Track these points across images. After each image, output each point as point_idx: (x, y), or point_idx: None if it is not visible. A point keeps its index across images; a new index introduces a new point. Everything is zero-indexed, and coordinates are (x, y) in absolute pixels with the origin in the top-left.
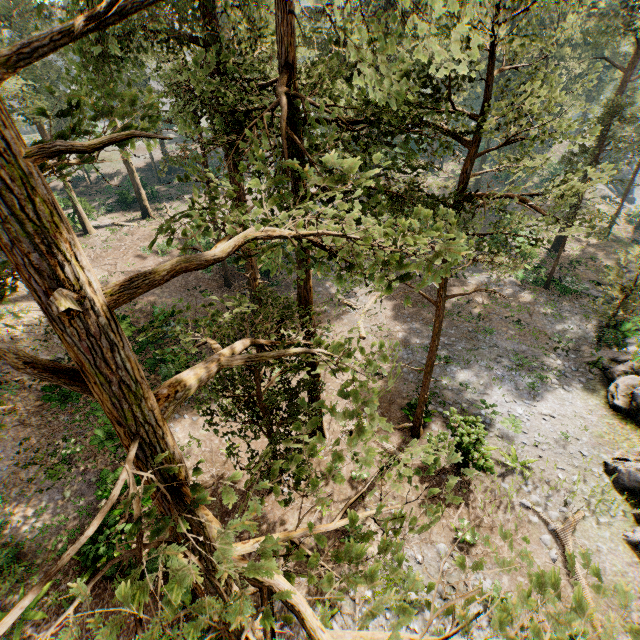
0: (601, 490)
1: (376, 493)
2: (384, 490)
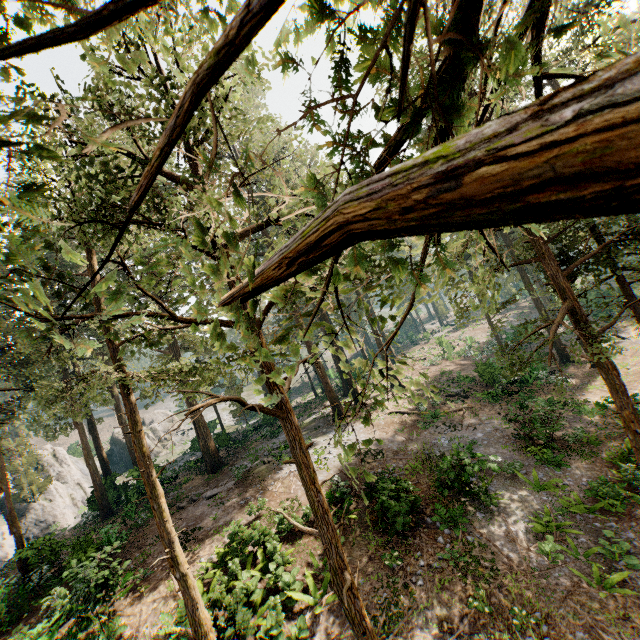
0: None
1: None
2: None
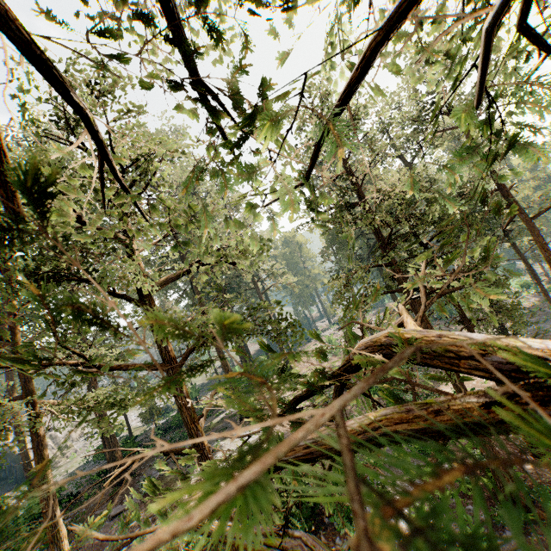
0: None
1: None
2: None
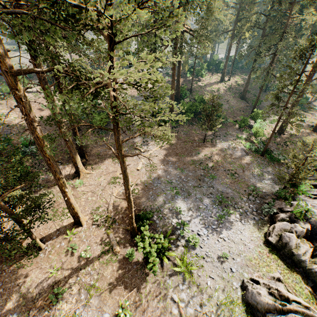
0: (232, 300)
1: (89, 268)
2: (95, 267)
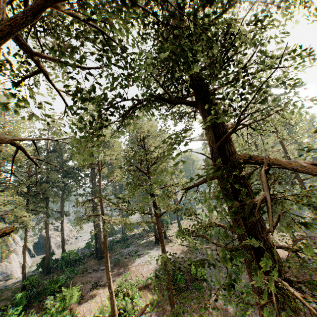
0: None
1: None
2: None
